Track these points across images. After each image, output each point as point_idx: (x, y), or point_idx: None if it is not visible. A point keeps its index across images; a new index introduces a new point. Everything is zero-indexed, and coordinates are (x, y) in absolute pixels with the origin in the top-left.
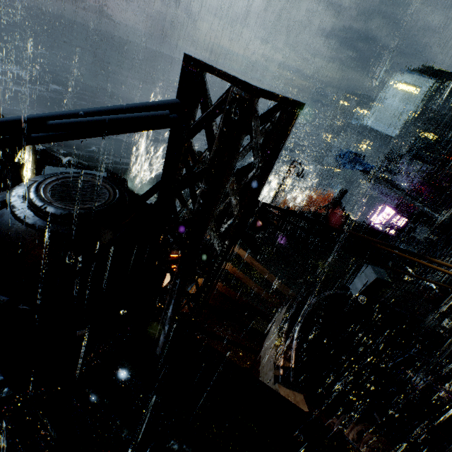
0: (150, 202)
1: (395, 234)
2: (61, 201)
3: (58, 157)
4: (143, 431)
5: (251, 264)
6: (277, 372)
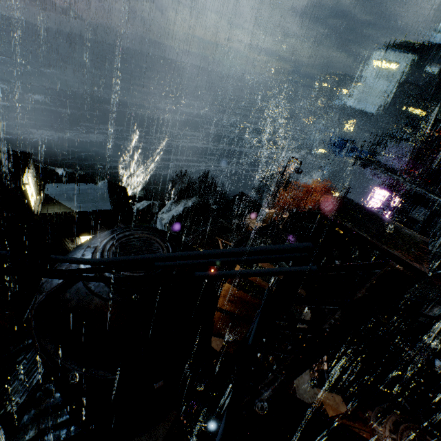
0: (148, 204)
1: (393, 216)
2: None
3: (53, 169)
4: None
5: None
6: (313, 376)
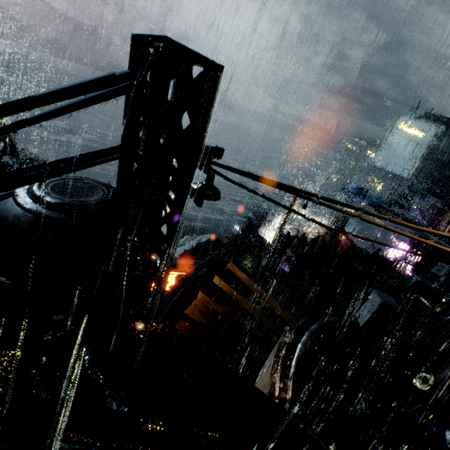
0: None
1: (412, 270)
2: (58, 194)
3: None
4: (85, 392)
5: (250, 286)
6: None
